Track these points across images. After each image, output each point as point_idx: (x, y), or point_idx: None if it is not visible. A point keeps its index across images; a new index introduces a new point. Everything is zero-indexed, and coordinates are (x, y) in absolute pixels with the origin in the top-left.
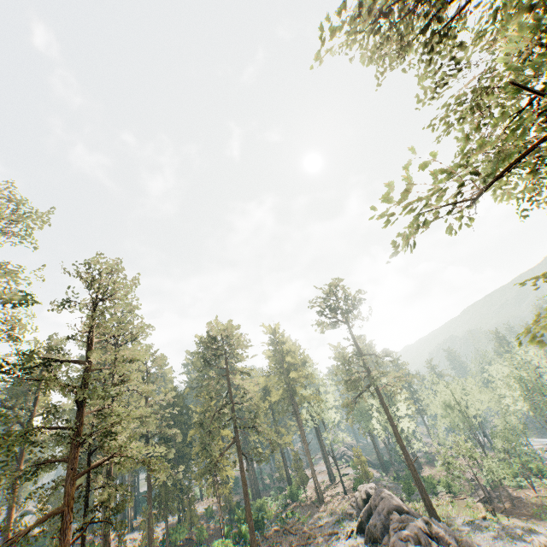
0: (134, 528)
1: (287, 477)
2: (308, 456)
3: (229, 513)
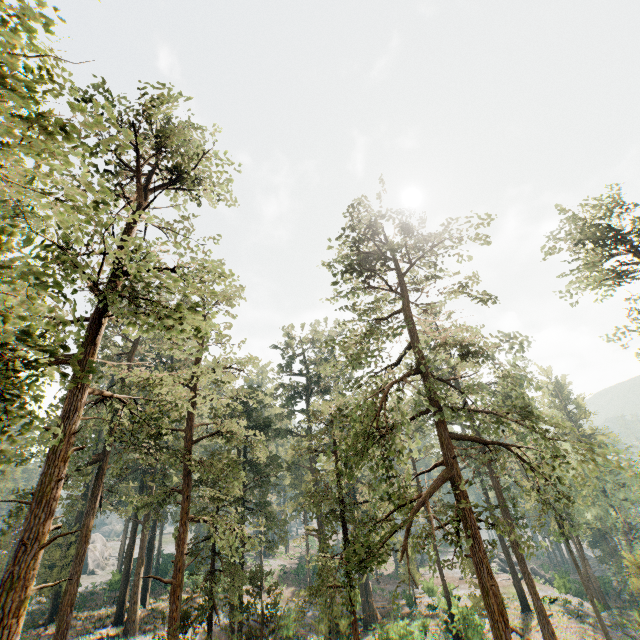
0: (139, 628)
1: (444, 584)
2: (518, 553)
3: (333, 639)
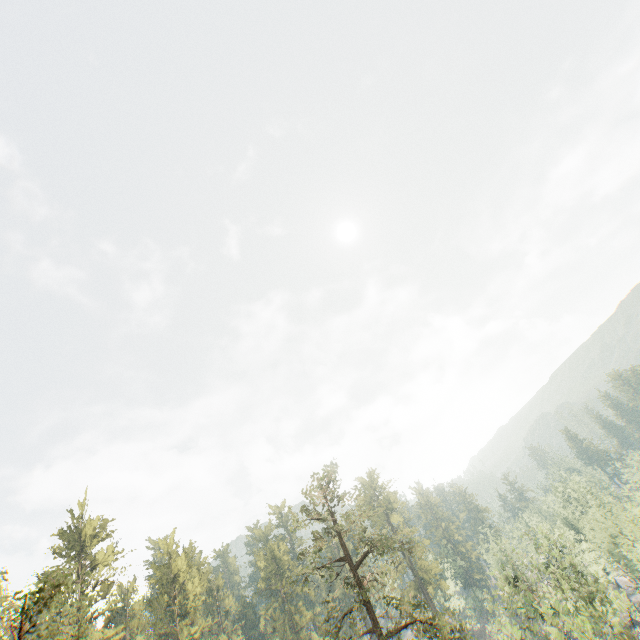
0: None
1: None
2: None
3: None
